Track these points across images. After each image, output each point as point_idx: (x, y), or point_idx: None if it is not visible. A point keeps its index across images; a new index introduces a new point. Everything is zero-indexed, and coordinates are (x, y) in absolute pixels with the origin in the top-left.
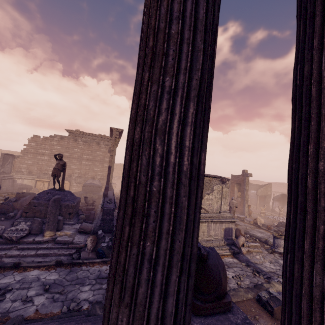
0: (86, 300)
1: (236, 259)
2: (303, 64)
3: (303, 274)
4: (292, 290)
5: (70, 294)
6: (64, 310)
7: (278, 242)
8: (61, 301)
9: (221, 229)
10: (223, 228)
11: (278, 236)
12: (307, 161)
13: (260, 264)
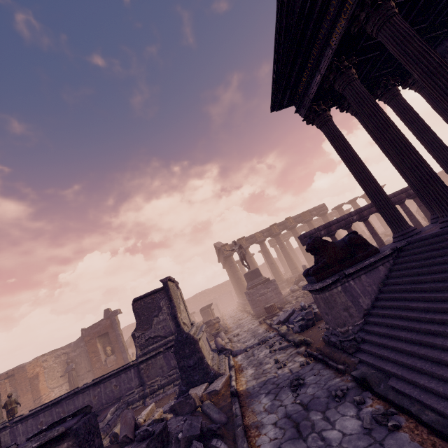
0: (358, 416)
1: (239, 355)
2: (350, 150)
3: (386, 196)
4: (387, 201)
5: (359, 445)
6: (395, 422)
7: (222, 336)
8: (383, 447)
9: (206, 341)
10: (206, 339)
11: (220, 330)
12: (368, 172)
13: (248, 345)
